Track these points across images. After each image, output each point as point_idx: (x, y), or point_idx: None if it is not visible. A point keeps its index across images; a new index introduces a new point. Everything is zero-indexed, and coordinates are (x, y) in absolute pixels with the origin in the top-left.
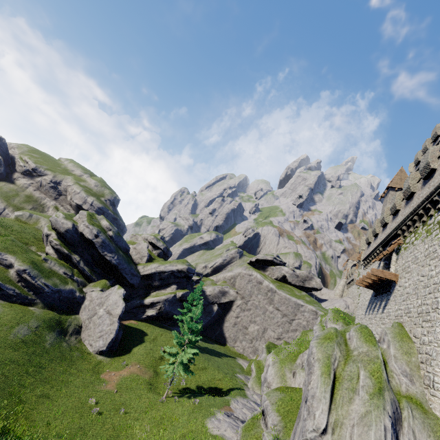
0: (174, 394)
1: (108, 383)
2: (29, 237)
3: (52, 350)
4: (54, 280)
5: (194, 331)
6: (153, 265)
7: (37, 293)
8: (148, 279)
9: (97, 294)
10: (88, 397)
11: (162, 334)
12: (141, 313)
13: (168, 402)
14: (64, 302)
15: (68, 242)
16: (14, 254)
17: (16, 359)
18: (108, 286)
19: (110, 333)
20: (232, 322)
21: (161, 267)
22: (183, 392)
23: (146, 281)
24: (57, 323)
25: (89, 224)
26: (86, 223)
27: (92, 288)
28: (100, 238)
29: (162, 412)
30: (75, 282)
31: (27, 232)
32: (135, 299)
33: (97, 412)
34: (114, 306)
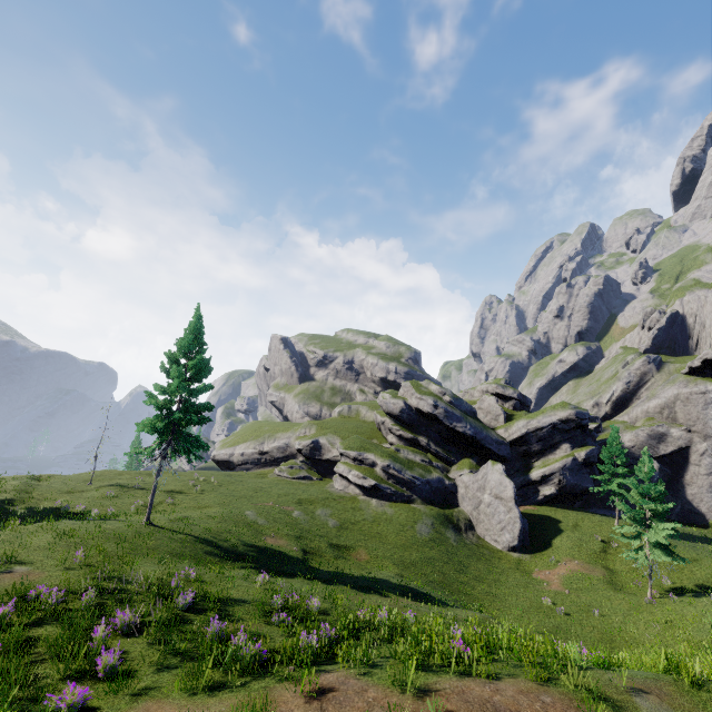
0: (662, 596)
1: (549, 584)
2: (364, 431)
3: (461, 548)
4: (418, 471)
5: (654, 498)
6: (519, 423)
7: (410, 489)
8: (521, 444)
9: (469, 478)
10: (537, 598)
11: (583, 518)
12: (532, 493)
13: (661, 603)
14: (437, 495)
15: (407, 424)
16: (370, 451)
17: (438, 557)
18: (475, 465)
19: (513, 522)
20: (701, 484)
21: (532, 423)
22: (675, 594)
23: (518, 448)
24: (445, 519)
25: (421, 395)
26: (417, 395)
27: (458, 472)
28: (439, 408)
29: (661, 615)
30: (436, 469)
31: (358, 426)
32: (515, 476)
33: (563, 612)
34: (500, 488)
